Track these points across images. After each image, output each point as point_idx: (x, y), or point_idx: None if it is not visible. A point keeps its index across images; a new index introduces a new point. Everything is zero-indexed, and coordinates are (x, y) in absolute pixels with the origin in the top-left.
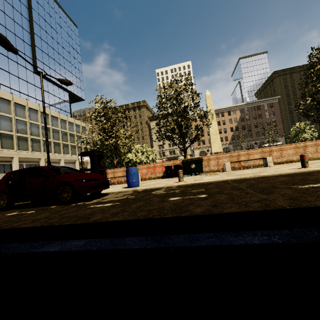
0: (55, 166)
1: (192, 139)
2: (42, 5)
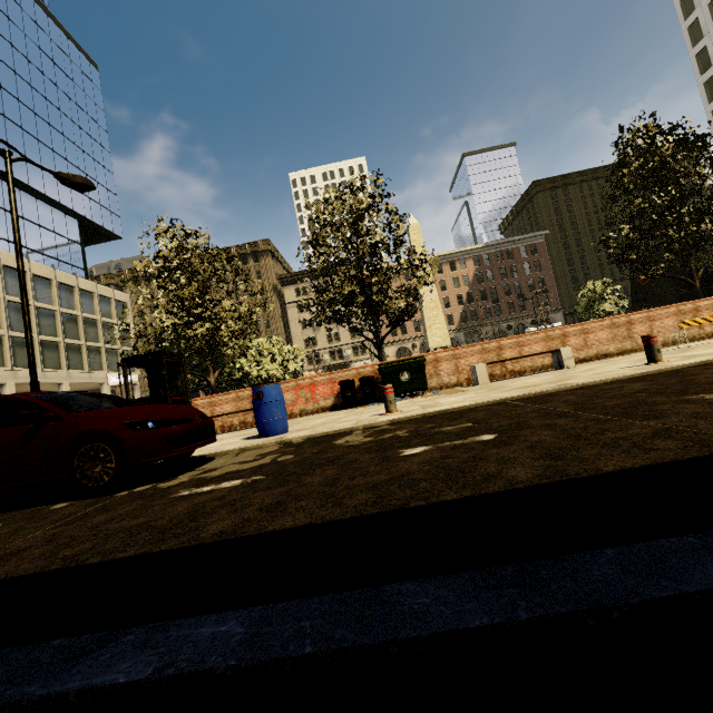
0: (59, 393)
1: (396, 317)
2: (4, 9)
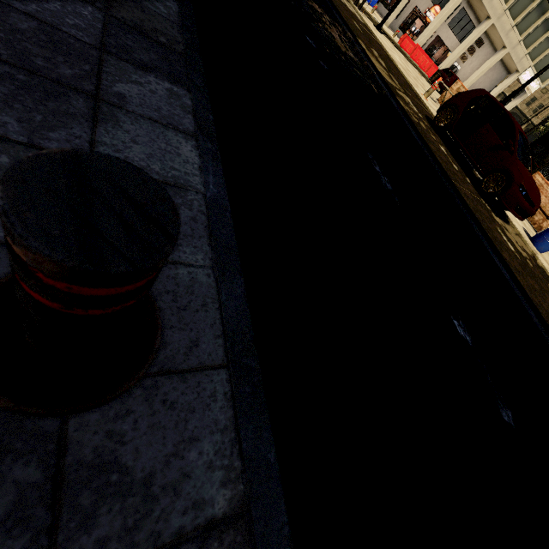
0: (524, 136)
1: None
2: None
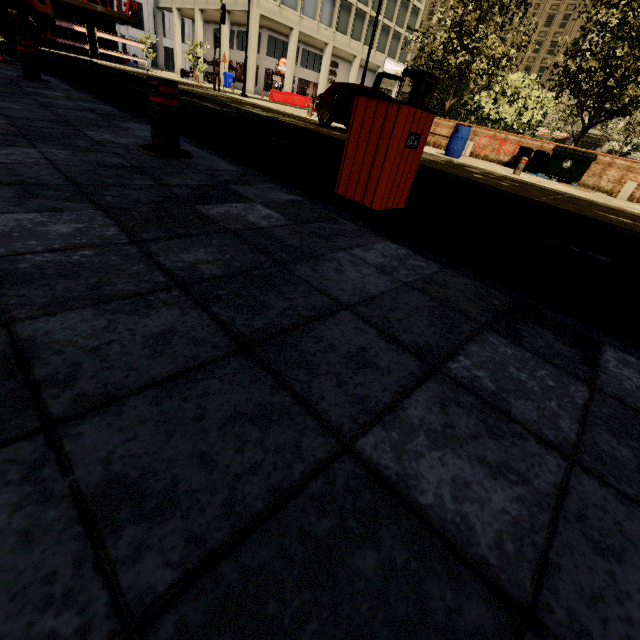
0: (380, 92)
1: (615, 110)
2: None
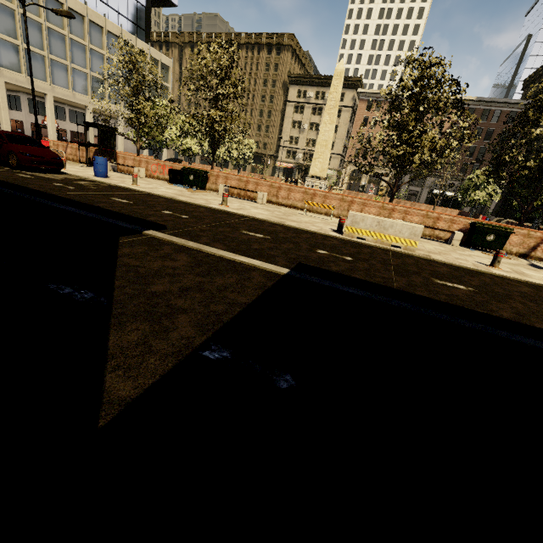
0: (15, 135)
1: (214, 145)
2: None
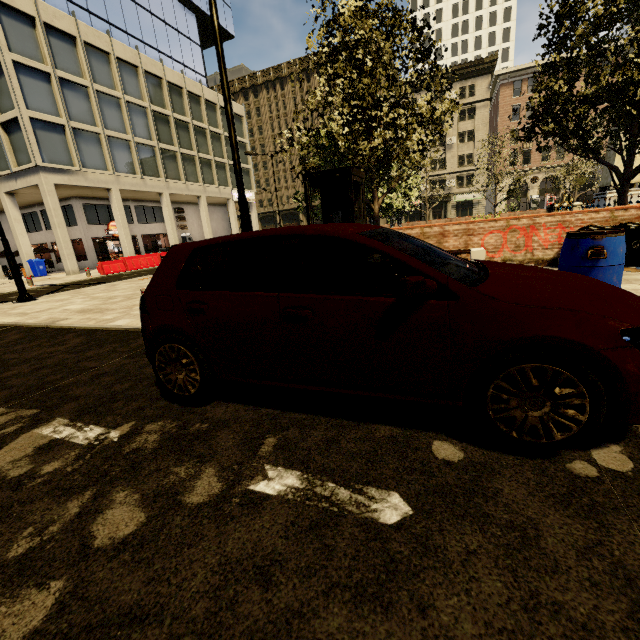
0: (377, 229)
1: None
2: None
